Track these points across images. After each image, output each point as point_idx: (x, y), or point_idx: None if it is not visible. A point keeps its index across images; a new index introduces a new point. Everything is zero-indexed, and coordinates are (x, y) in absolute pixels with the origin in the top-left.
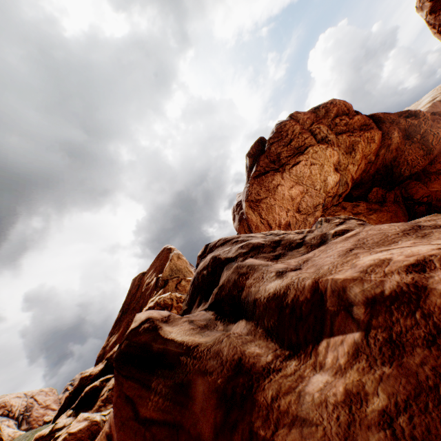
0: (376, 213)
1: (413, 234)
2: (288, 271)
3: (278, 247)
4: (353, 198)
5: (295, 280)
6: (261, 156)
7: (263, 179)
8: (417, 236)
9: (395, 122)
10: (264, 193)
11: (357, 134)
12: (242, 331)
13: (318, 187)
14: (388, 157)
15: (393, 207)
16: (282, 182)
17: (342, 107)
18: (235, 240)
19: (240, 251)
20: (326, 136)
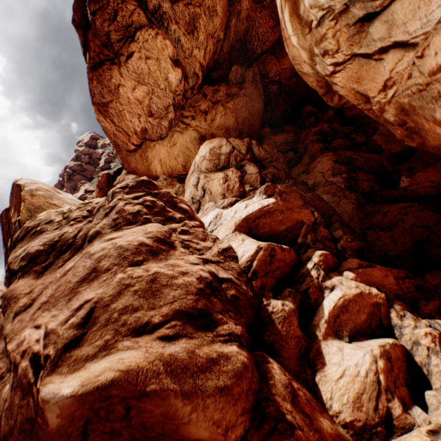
0: (234, 100)
1: (72, 293)
2: (20, 313)
3: (53, 252)
4: (215, 82)
5: (11, 332)
6: (89, 34)
7: (101, 74)
8: (70, 297)
9: None
10: (108, 96)
11: (197, 1)
12: (0, 351)
13: (162, 86)
14: (241, 29)
15: (251, 89)
16: (123, 82)
17: None
18: (34, 232)
19: (21, 264)
20: (159, 4)
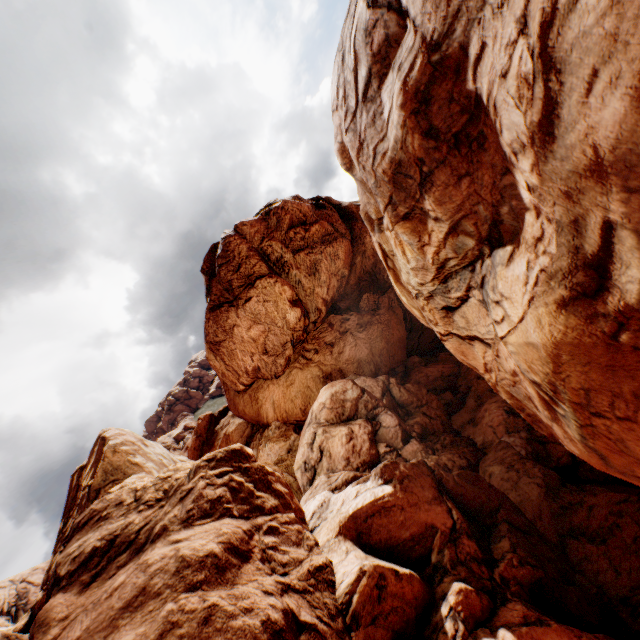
0: (366, 328)
1: (110, 627)
2: None
3: (109, 552)
4: (343, 310)
5: None
6: (213, 281)
7: (218, 315)
8: (106, 634)
9: None
10: (222, 335)
11: (318, 249)
12: None
13: (280, 324)
14: (368, 263)
15: (387, 315)
16: (239, 322)
17: (297, 213)
18: (98, 517)
19: (70, 567)
20: (281, 255)
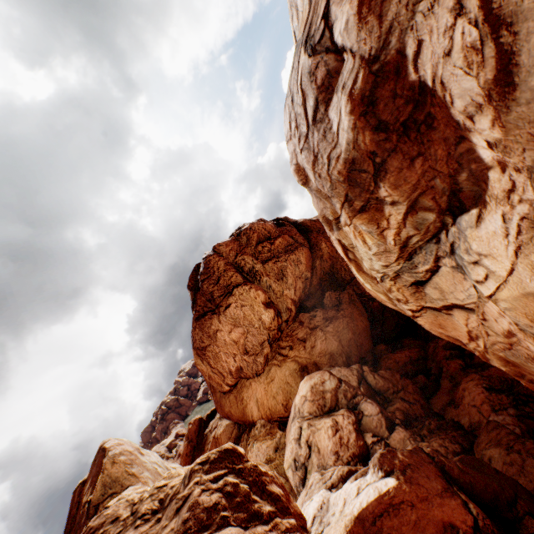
0: (332, 322)
1: None
2: None
3: None
4: (310, 308)
5: None
6: (197, 294)
7: (203, 323)
8: None
9: (321, 231)
10: (207, 340)
11: (283, 258)
12: None
13: (256, 325)
14: (326, 265)
15: (349, 308)
16: (221, 327)
17: (263, 231)
18: None
19: None
20: (253, 266)
